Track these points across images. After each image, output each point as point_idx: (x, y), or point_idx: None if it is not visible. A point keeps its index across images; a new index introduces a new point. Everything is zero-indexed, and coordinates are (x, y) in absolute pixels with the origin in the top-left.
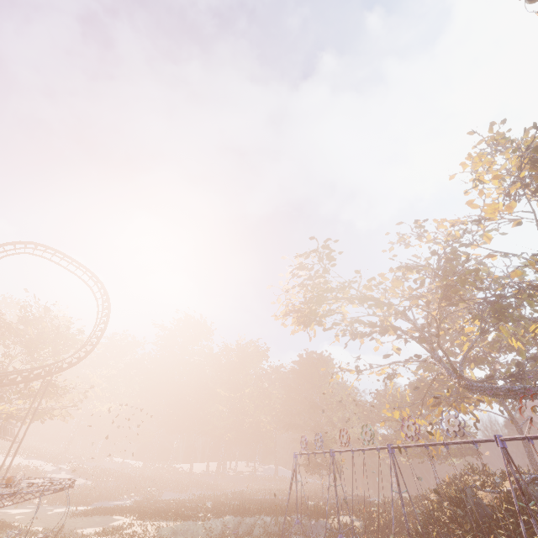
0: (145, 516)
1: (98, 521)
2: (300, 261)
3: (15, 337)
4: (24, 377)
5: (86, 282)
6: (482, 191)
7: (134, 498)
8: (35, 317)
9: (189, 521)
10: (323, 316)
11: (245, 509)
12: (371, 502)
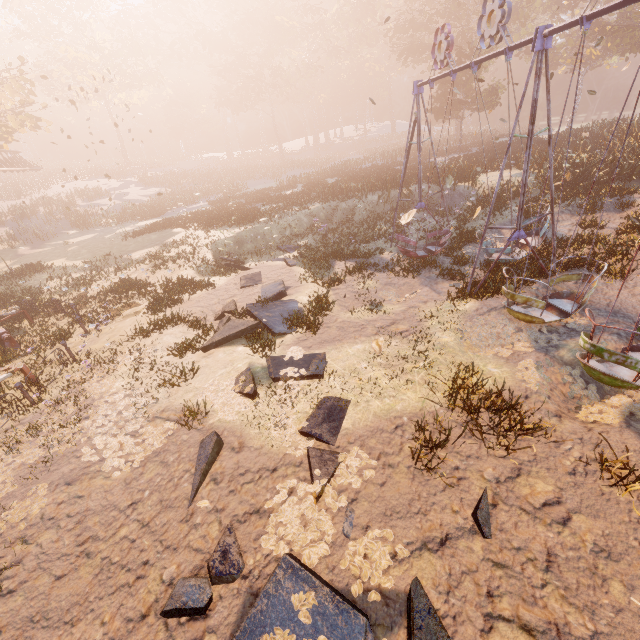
0: (206, 225)
1: (154, 240)
2: None
3: None
4: None
5: None
6: None
7: (218, 195)
8: None
9: (259, 223)
10: None
11: (341, 191)
12: (538, 140)
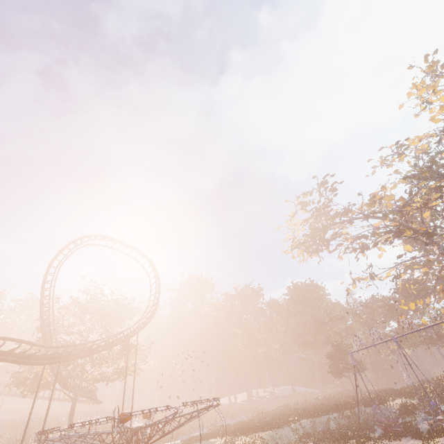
0: (237, 434)
1: None
2: (300, 201)
3: (90, 314)
4: (118, 340)
5: (134, 258)
6: (442, 106)
7: (201, 429)
8: (95, 297)
9: (276, 429)
10: (330, 240)
11: (309, 413)
12: (400, 389)
